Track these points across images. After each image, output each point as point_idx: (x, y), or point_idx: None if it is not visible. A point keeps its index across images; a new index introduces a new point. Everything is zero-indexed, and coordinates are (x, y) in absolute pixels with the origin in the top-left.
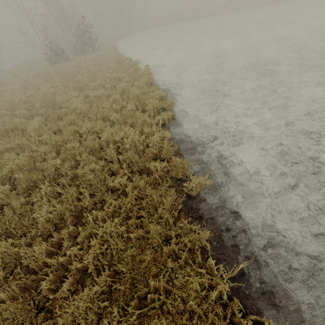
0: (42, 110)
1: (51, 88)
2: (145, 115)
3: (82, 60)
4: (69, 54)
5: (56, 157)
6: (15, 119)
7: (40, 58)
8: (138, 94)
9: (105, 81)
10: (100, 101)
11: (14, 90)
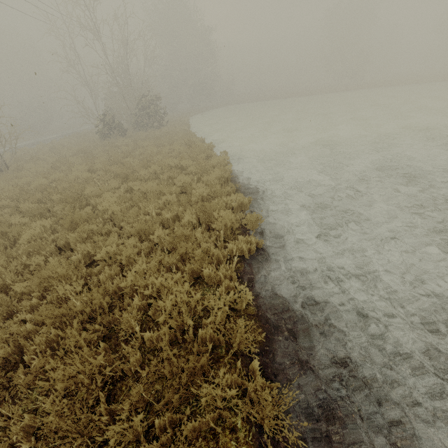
0: (58, 206)
1: (85, 172)
2: (211, 234)
3: (142, 136)
4: (129, 128)
5: (38, 305)
6: (12, 218)
7: (93, 130)
8: (205, 195)
9: (162, 168)
10: (145, 202)
11: (41, 169)
